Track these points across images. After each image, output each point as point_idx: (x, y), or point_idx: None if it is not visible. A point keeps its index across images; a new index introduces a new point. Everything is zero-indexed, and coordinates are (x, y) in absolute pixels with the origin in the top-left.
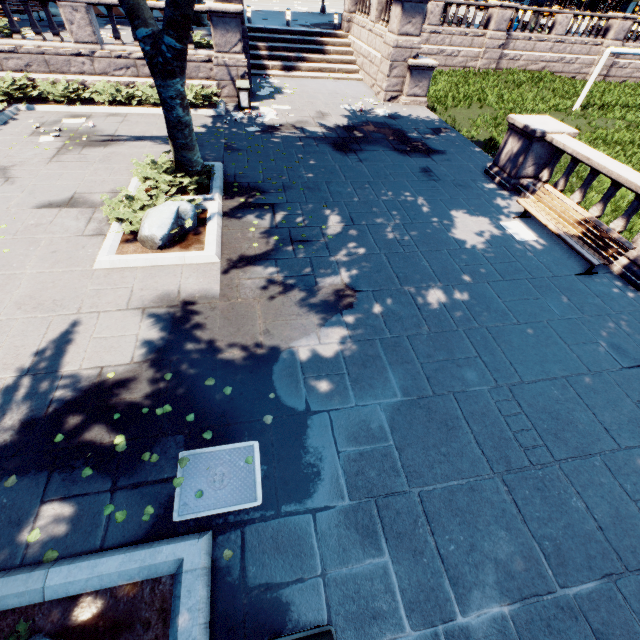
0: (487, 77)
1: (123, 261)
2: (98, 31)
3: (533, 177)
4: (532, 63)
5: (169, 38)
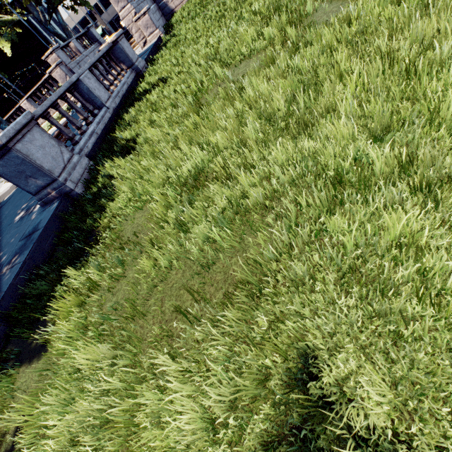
0: None
1: (1, 190)
2: (36, 105)
3: (129, 68)
4: None
5: None
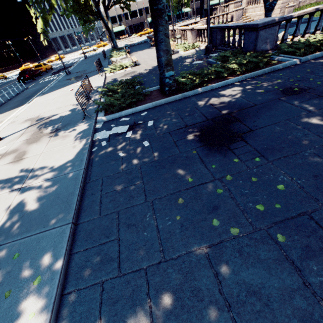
0: (297, 10)
1: None
2: None
3: None
4: (311, 1)
5: (275, 2)
